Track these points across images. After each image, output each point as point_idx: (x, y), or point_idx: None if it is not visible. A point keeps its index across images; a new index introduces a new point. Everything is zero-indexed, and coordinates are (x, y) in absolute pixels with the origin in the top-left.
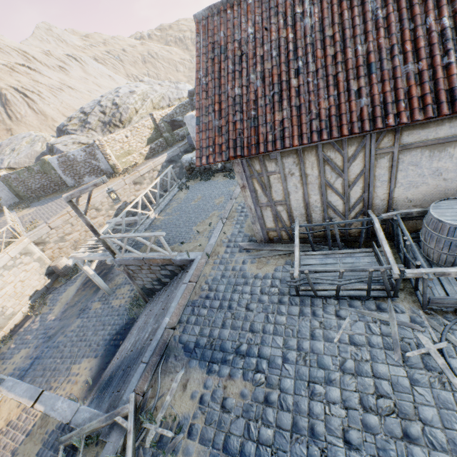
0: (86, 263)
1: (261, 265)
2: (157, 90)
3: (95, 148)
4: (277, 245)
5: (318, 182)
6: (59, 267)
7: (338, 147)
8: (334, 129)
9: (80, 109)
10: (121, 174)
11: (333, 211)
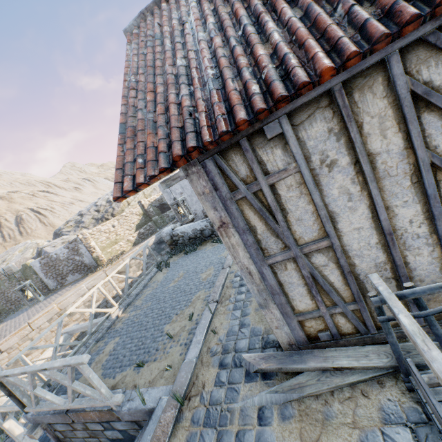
0: (10, 415)
1: (313, 430)
2: None
3: (78, 243)
4: (332, 352)
5: (407, 167)
6: None
7: None
8: None
9: (78, 212)
10: (104, 266)
11: None
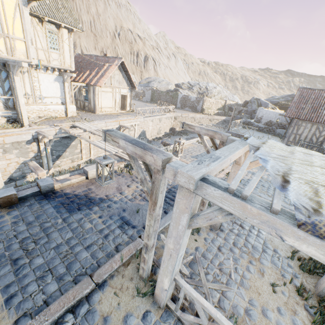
0: None
1: None
2: (224, 92)
3: (201, 100)
4: None
5: (312, 133)
6: (175, 130)
7: (323, 126)
8: (324, 122)
9: (188, 82)
10: (205, 114)
11: (312, 142)
